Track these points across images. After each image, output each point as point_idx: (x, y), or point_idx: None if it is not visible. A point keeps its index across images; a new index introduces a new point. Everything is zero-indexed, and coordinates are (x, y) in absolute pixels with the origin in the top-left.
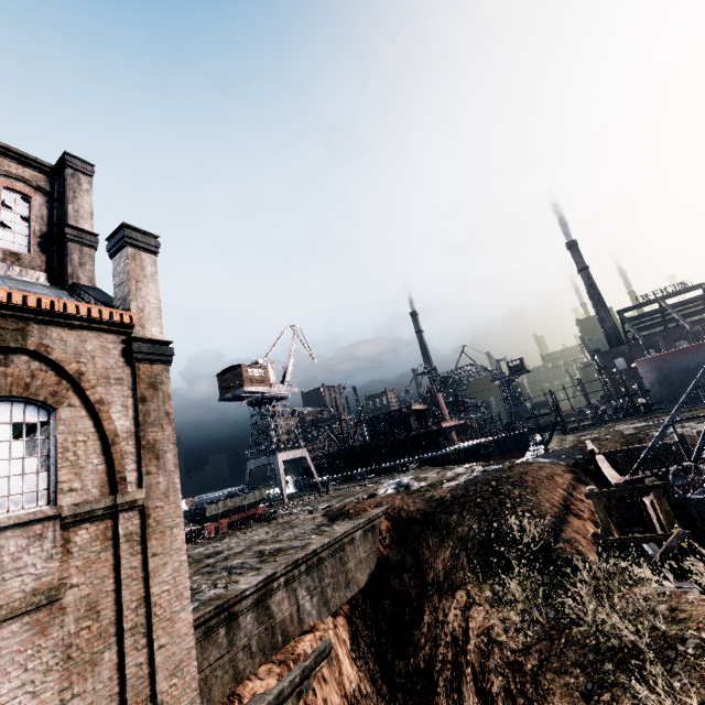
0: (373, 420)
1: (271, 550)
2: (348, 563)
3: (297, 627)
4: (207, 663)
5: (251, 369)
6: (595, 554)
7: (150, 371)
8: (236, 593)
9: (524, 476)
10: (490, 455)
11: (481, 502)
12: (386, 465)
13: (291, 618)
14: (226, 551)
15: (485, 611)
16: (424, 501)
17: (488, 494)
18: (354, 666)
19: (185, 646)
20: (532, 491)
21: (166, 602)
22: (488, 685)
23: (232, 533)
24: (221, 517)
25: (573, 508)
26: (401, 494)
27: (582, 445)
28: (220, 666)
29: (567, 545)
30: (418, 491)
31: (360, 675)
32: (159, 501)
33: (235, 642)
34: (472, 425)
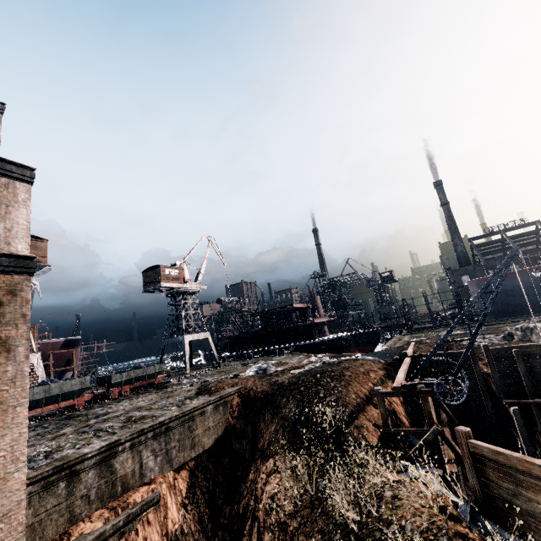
0: (265, 313)
1: (138, 417)
2: (196, 430)
3: (138, 480)
4: (44, 509)
5: (168, 269)
6: (377, 439)
7: (10, 281)
8: (77, 456)
9: (345, 371)
10: (349, 346)
11: (303, 391)
12: (270, 348)
13: (133, 473)
14: (112, 413)
15: (279, 479)
16: (269, 384)
17: (311, 384)
18: (180, 511)
19: (16, 498)
20: (345, 384)
21: (1, 465)
22: (263, 538)
23: (131, 397)
24: (125, 383)
25: (375, 399)
26: (255, 377)
27: (406, 346)
28: (57, 511)
29: (356, 431)
30: (269, 376)
31: (187, 517)
32: (5, 386)
33: (74, 493)
34: (339, 322)
